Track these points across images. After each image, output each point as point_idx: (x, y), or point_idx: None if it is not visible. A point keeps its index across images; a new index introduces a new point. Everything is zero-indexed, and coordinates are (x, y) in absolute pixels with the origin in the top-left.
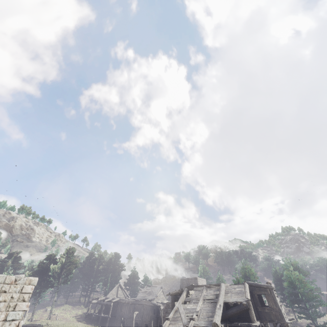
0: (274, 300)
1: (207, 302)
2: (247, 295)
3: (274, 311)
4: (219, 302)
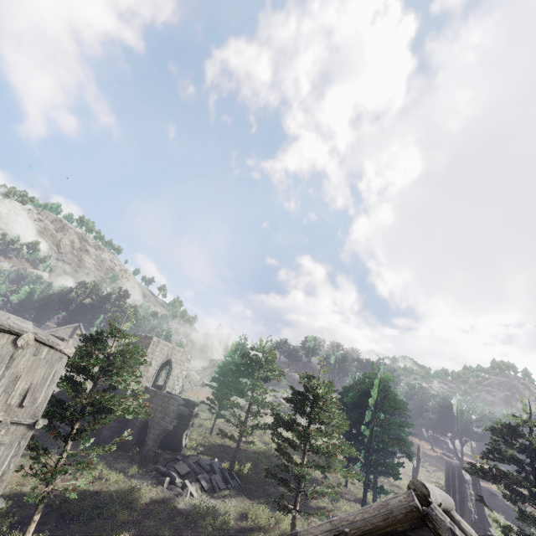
0: None
1: None
2: None
3: None
4: None
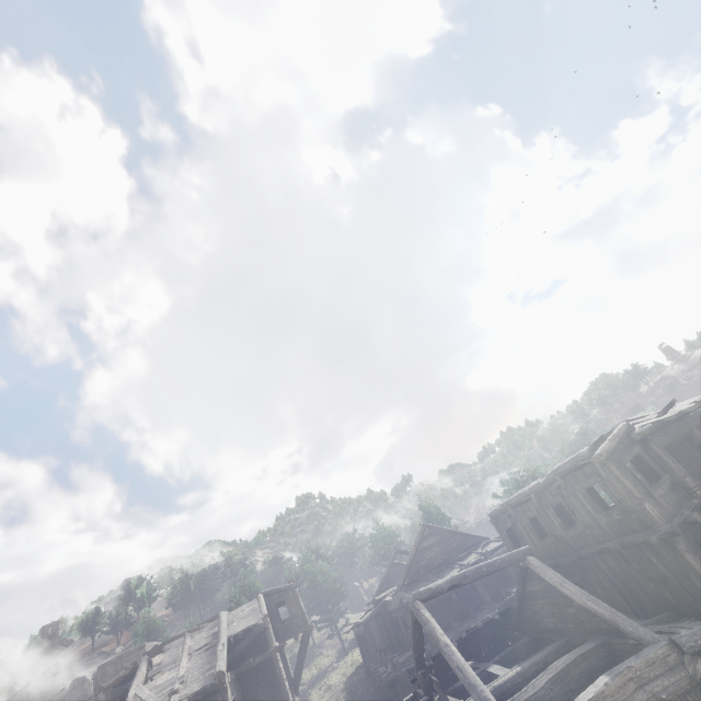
0: (297, 603)
1: (197, 654)
2: (263, 610)
3: (297, 619)
4: (222, 640)
